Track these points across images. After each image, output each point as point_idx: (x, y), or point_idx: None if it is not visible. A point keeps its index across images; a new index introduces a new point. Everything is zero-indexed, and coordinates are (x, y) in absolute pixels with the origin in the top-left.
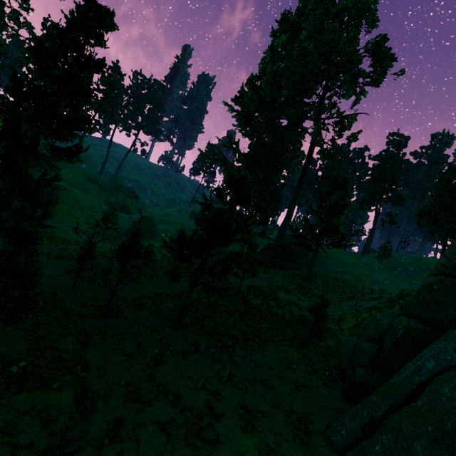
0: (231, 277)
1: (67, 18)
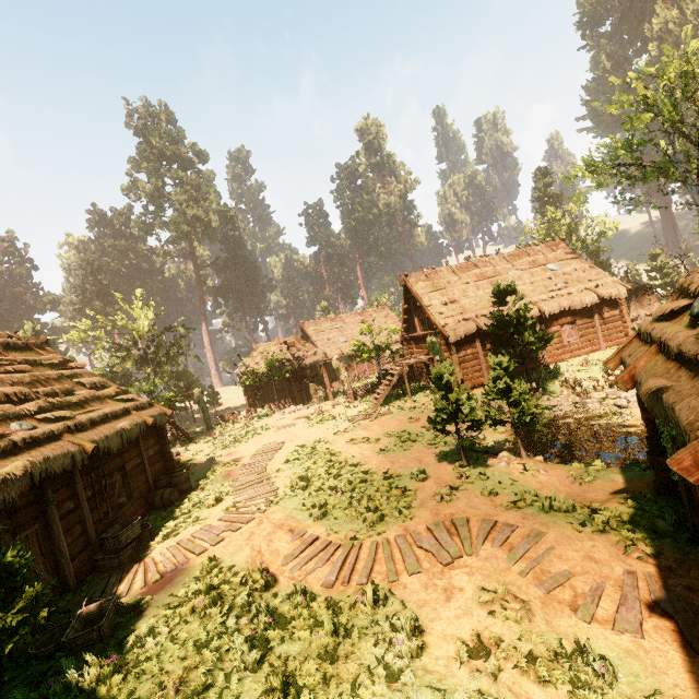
0: None
1: (541, 188)
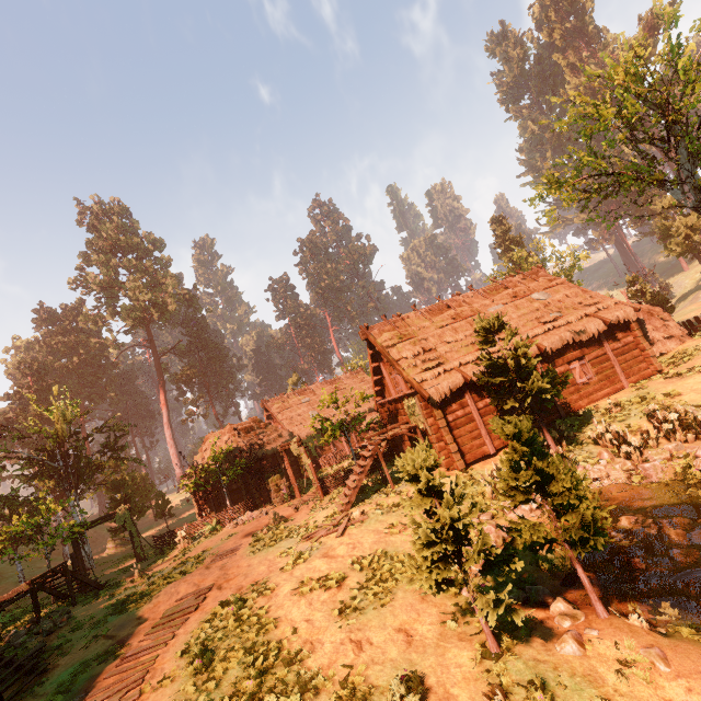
0: (698, 274)
1: (500, 234)
